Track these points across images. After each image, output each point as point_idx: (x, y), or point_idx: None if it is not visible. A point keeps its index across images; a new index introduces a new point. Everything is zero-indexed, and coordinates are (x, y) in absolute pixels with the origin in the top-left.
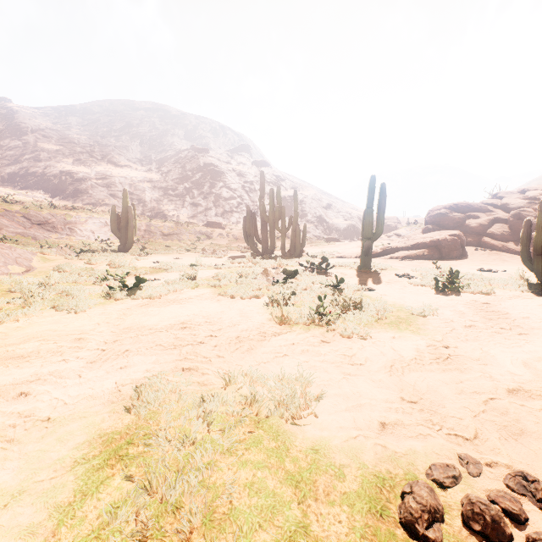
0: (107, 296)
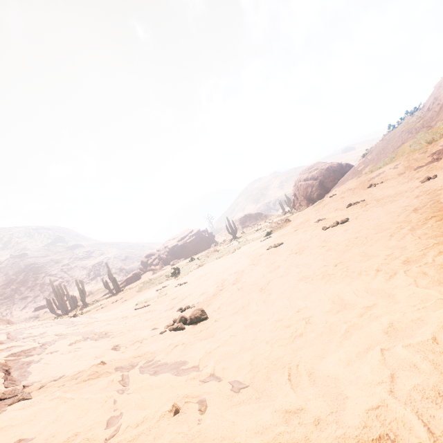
0: None
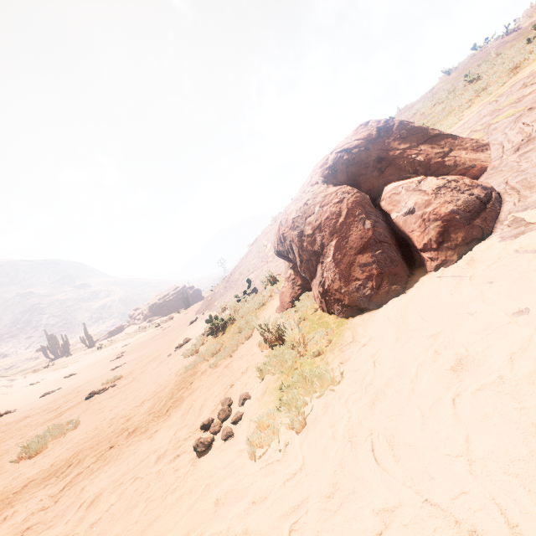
0: None
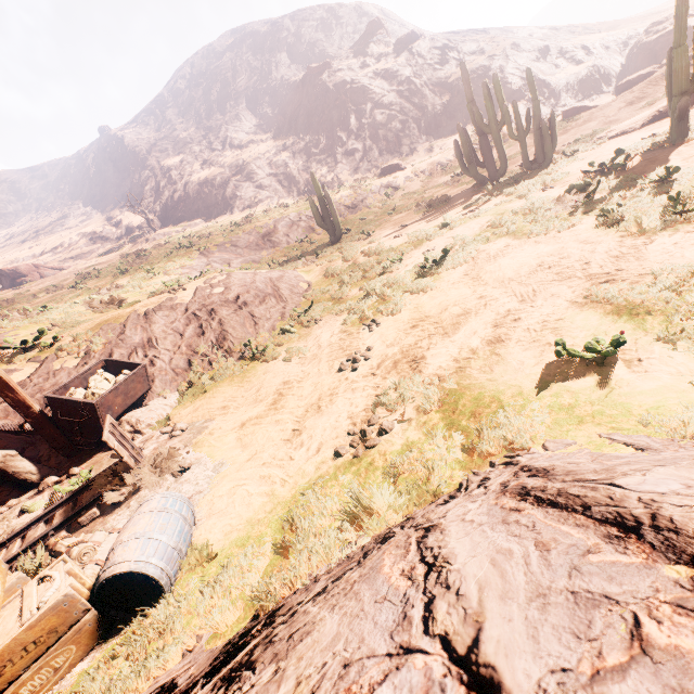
0: (426, 275)
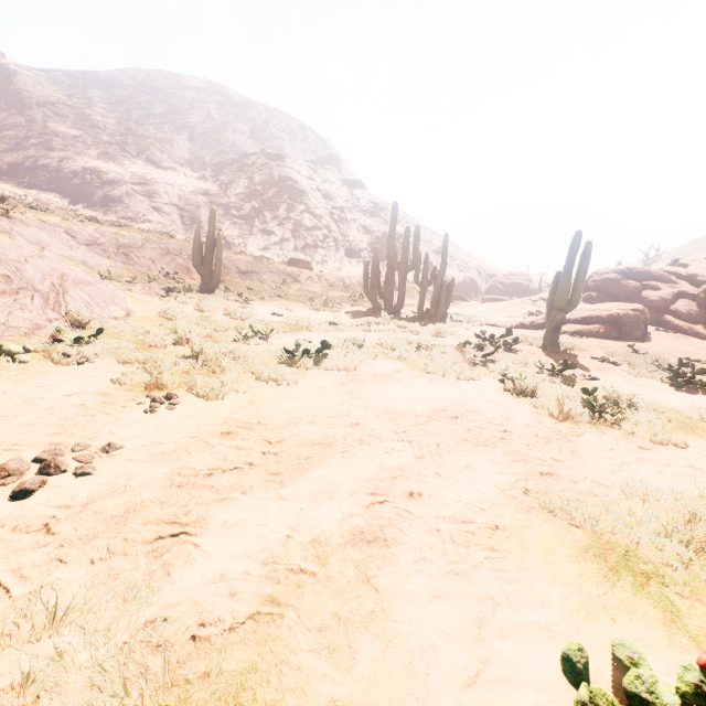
0: (290, 363)
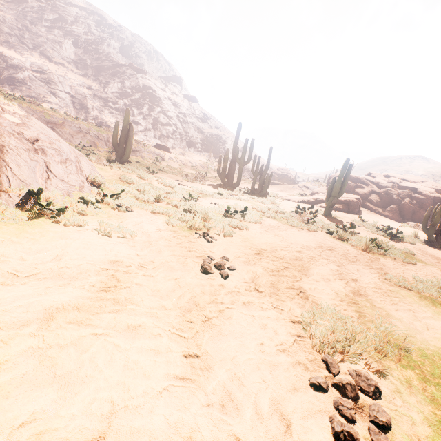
0: (231, 218)
